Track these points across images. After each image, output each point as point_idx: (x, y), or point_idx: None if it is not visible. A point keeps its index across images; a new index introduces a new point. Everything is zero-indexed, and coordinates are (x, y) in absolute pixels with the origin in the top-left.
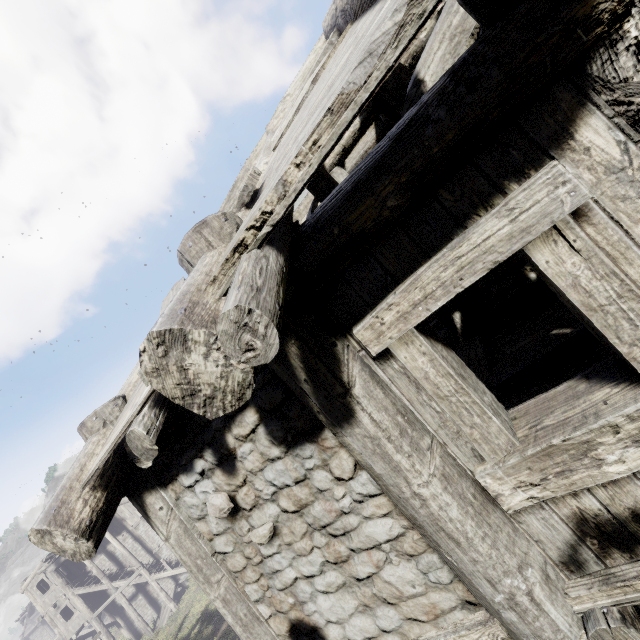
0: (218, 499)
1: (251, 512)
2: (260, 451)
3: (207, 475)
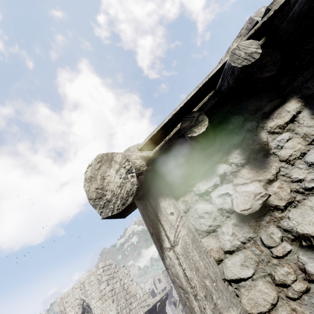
0: (250, 187)
1: (287, 209)
2: (302, 133)
3: (230, 175)
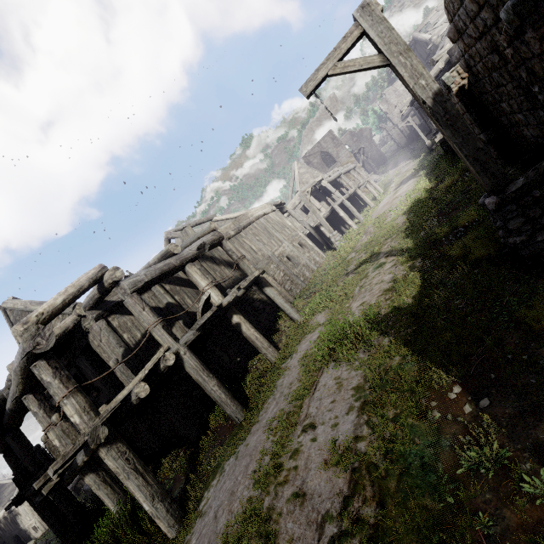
0: None
1: None
2: None
3: None
